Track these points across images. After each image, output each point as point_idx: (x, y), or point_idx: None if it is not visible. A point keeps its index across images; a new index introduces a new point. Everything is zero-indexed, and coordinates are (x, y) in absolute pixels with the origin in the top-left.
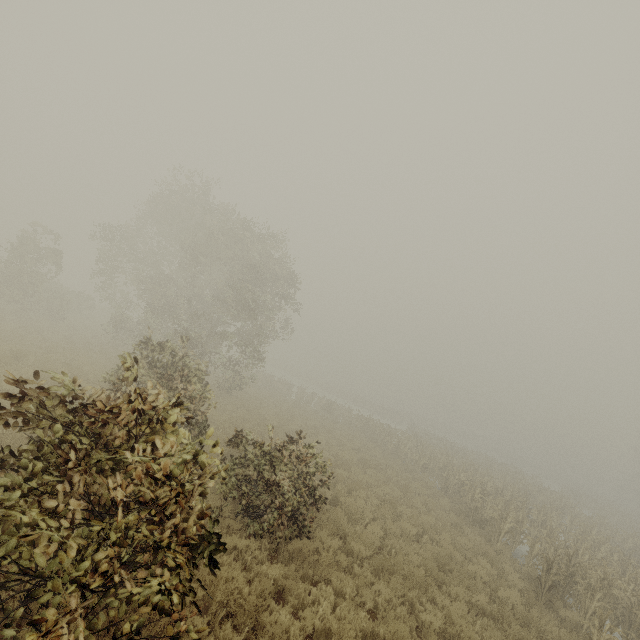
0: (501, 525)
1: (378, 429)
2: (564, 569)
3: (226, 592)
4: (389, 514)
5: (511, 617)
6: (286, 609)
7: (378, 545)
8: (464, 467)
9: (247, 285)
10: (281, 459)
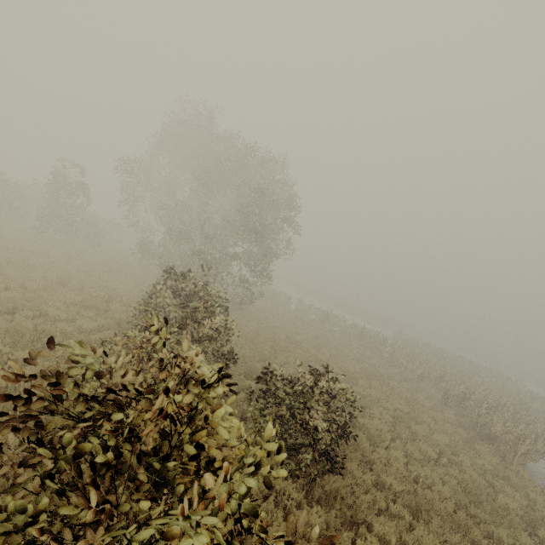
0: (518, 447)
1: (373, 338)
2: None
3: None
4: (405, 434)
5: None
6: None
7: (406, 475)
8: (464, 379)
9: (254, 209)
10: (311, 395)
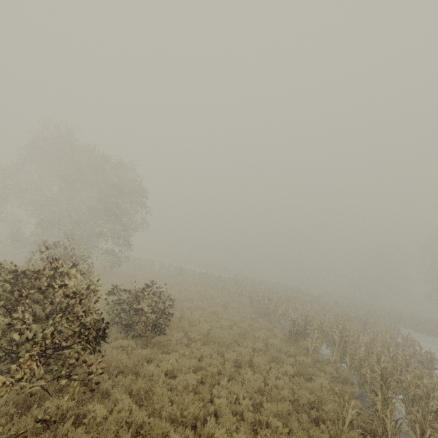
0: (276, 312)
1: (212, 278)
2: (303, 324)
3: (117, 363)
4: (214, 319)
5: (272, 348)
6: (152, 365)
7: (206, 333)
8: (260, 289)
9: (111, 199)
10: (143, 296)
